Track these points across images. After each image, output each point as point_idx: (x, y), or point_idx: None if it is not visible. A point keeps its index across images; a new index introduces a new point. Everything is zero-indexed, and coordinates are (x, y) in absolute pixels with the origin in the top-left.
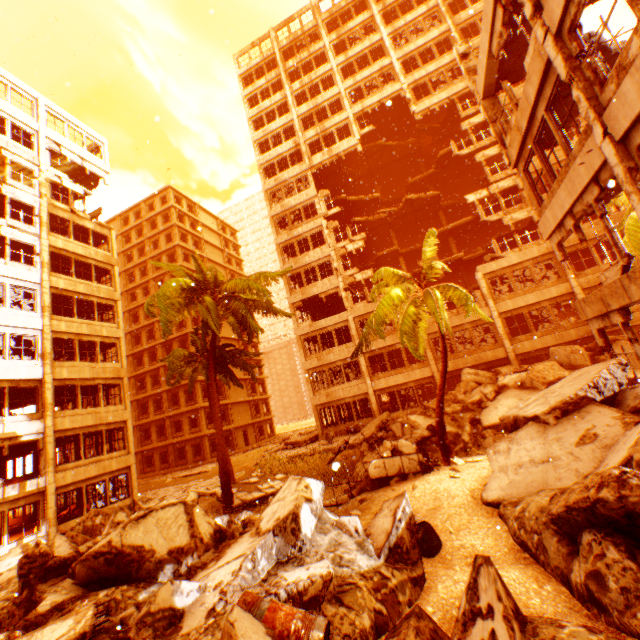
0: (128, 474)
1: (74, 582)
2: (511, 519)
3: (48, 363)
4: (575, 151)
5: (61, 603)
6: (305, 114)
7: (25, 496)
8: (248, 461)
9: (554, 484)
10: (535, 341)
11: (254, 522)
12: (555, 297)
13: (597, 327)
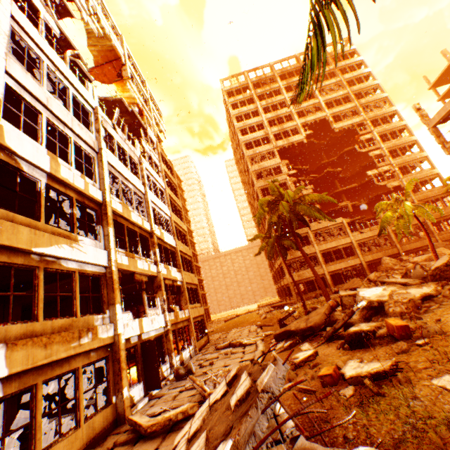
0: (203, 319)
1: None
2: None
3: (176, 238)
4: None
5: None
6: (270, 118)
7: (185, 320)
8: (252, 318)
9: None
10: (411, 245)
11: None
12: (417, 223)
13: None
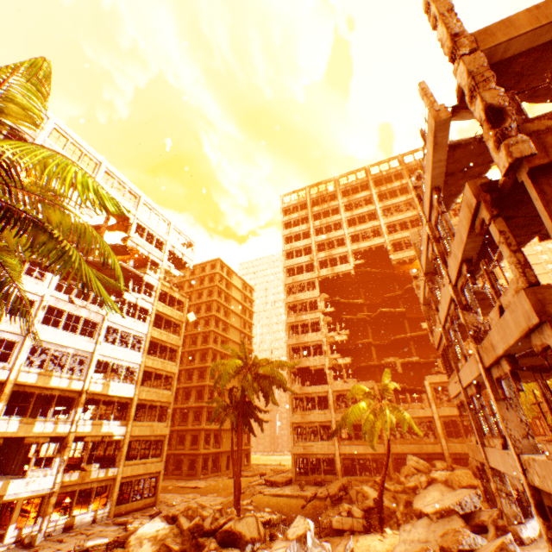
0: (158, 477)
1: (216, 540)
2: None
3: (138, 387)
4: (455, 372)
5: (216, 547)
6: (320, 241)
7: (106, 479)
8: None
9: None
10: (464, 445)
11: (277, 535)
12: None
13: (475, 463)
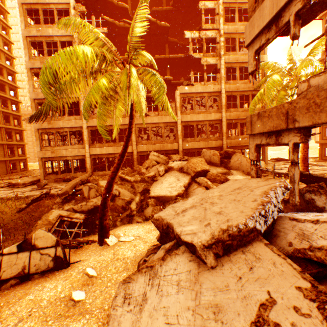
0: None
1: None
2: None
3: None
4: None
5: None
6: None
7: None
8: None
9: None
10: (195, 143)
11: None
12: (212, 120)
13: (258, 143)
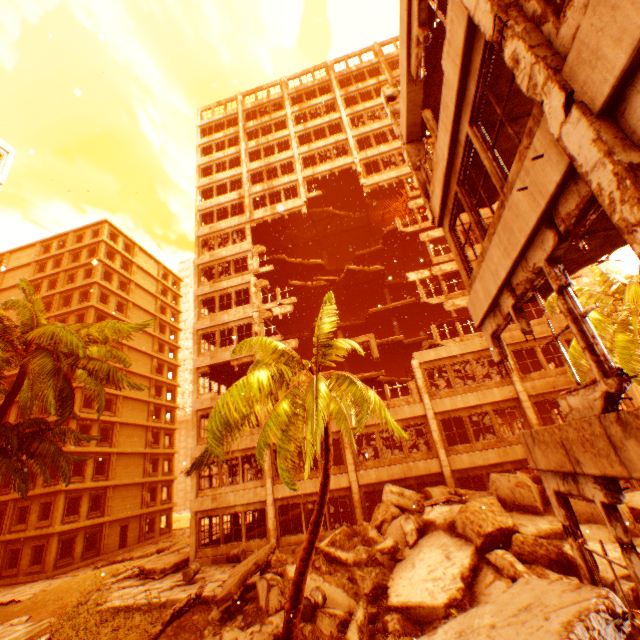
0: None
1: None
2: None
3: None
4: (513, 175)
5: None
6: (256, 170)
7: None
8: (76, 594)
9: None
10: (475, 455)
11: None
12: (499, 401)
13: (555, 487)
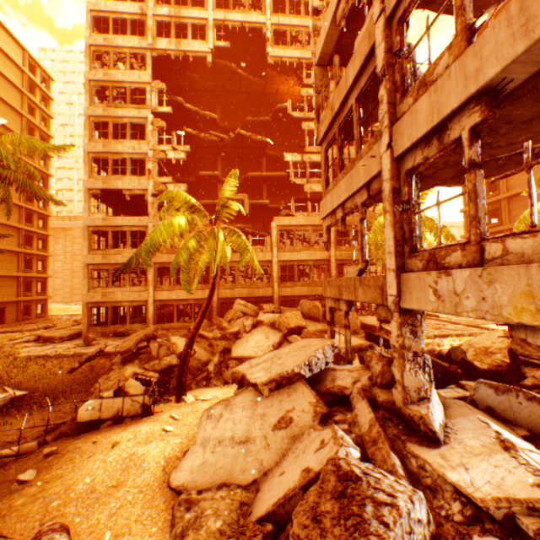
0: None
1: None
2: (173, 535)
3: None
4: (364, 151)
5: None
6: None
7: None
8: None
9: (237, 477)
10: (295, 289)
11: None
12: (318, 260)
13: (330, 305)
